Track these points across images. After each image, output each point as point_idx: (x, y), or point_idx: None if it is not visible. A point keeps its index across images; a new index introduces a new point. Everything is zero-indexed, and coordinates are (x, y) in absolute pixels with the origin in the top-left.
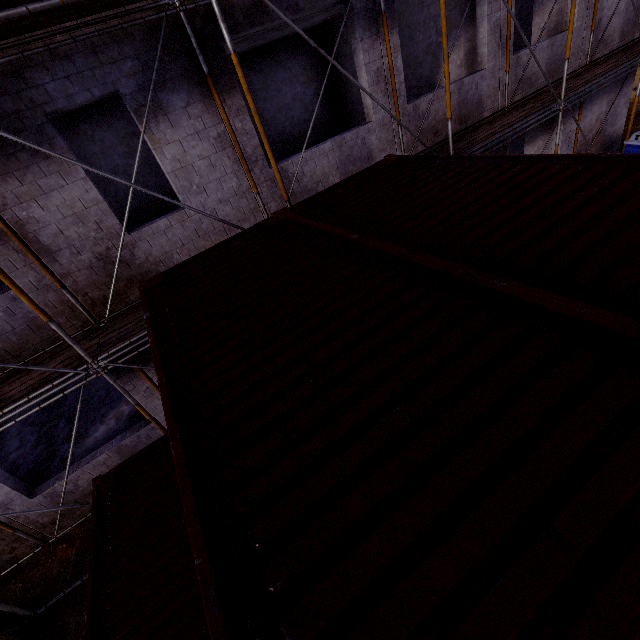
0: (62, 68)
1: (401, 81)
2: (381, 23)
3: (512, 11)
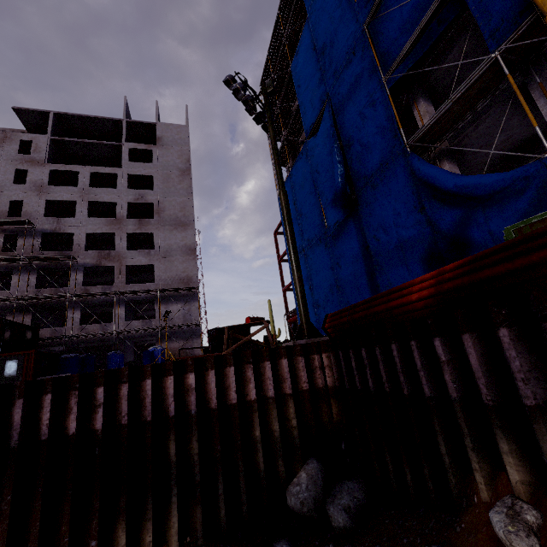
0: (1, 306)
1: (79, 320)
2: (76, 309)
3: (124, 312)
